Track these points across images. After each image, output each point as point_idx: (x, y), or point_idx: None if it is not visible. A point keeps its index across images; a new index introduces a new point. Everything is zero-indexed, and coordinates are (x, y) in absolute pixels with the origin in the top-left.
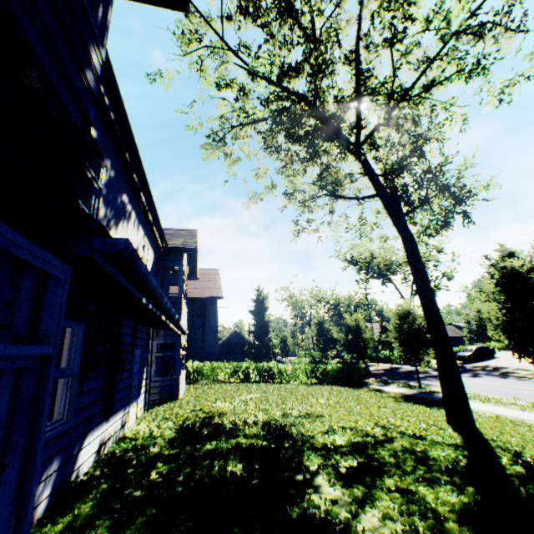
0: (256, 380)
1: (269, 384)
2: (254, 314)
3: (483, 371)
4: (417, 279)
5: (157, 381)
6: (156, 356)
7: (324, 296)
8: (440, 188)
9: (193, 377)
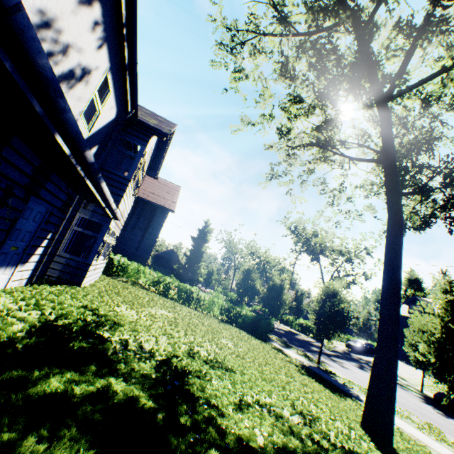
0: (173, 298)
1: (185, 306)
2: (194, 242)
3: (368, 366)
4: (390, 264)
5: (63, 257)
6: (74, 230)
7: (259, 251)
8: (453, 181)
9: (116, 271)
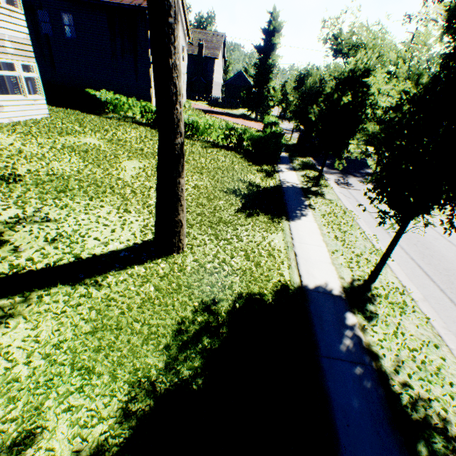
0: None
1: None
2: (259, 53)
3: None
4: None
5: None
6: None
7: (363, 41)
8: None
9: (104, 109)
